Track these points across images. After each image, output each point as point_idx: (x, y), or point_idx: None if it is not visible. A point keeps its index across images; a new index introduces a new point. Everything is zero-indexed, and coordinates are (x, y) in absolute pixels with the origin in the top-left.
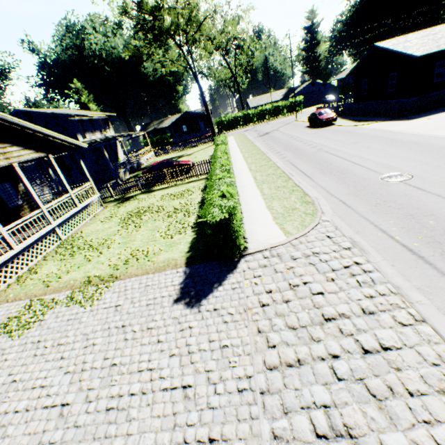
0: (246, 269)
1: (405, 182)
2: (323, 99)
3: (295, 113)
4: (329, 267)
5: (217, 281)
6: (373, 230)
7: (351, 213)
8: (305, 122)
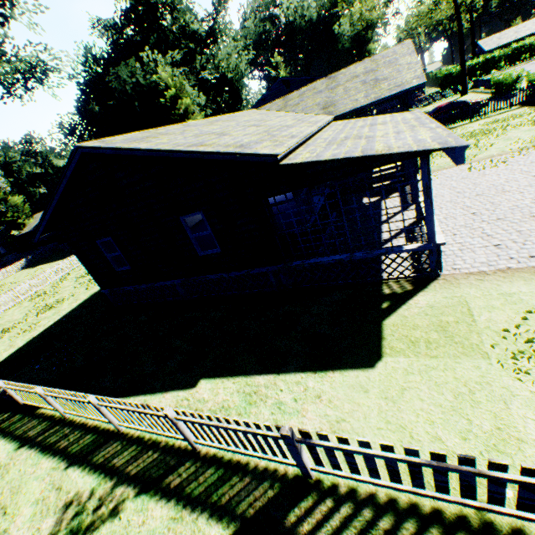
0: None
1: None
2: None
3: None
4: None
5: None
6: None
7: None
8: None
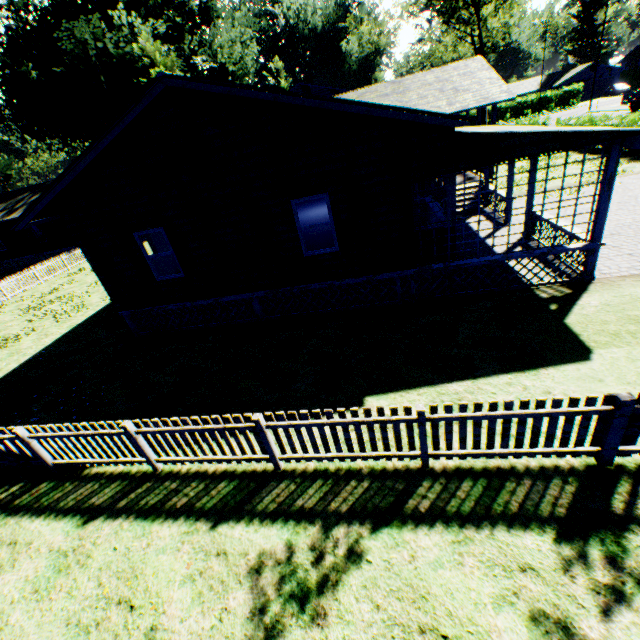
0: None
1: None
2: (609, 89)
3: (569, 108)
4: None
5: None
6: None
7: None
8: (614, 112)
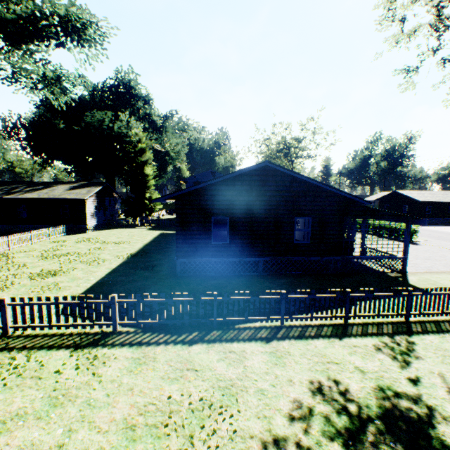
0: (421, 243)
1: (446, 237)
2: None
3: None
4: (445, 243)
5: (416, 243)
6: (448, 241)
7: (437, 239)
8: None
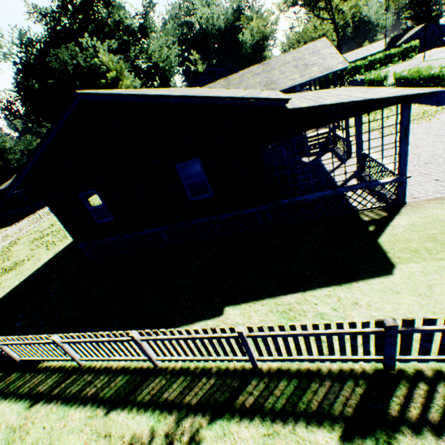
0: None
1: None
2: (440, 41)
3: (408, 59)
4: None
5: None
6: None
7: None
8: (443, 59)
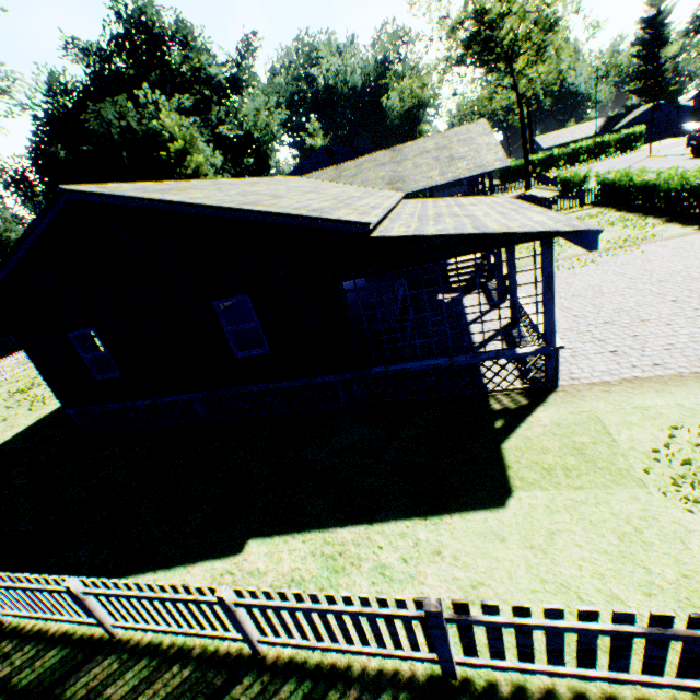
0: None
1: None
2: (677, 129)
3: (630, 152)
4: None
5: None
6: None
7: None
8: (676, 156)
